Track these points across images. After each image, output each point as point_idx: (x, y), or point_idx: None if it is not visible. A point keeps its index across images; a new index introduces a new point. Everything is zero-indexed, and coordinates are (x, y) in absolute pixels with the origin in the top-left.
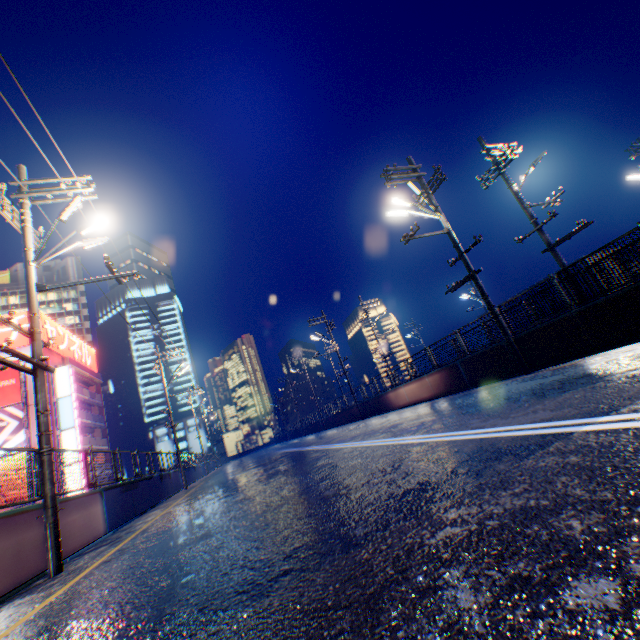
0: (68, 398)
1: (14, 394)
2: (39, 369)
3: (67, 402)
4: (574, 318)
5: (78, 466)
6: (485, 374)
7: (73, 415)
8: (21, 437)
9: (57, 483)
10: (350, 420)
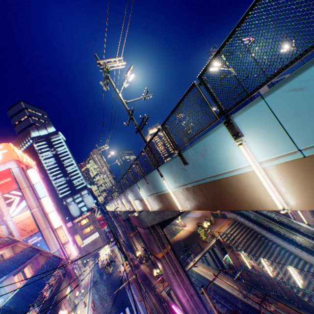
0: (39, 183)
1: (12, 185)
2: (140, 129)
3: (39, 185)
4: None
5: (54, 212)
6: None
7: (44, 191)
8: (24, 204)
9: (47, 221)
10: None
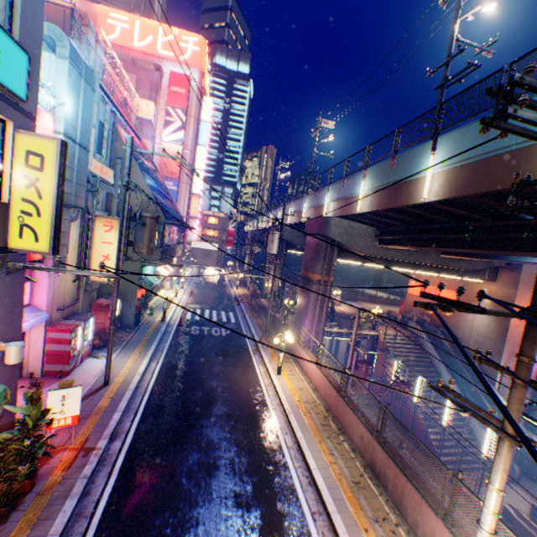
0: (207, 124)
1: (182, 102)
2: (444, 87)
3: (205, 126)
4: None
5: (202, 174)
6: None
7: (207, 138)
8: (181, 135)
9: (190, 177)
10: None
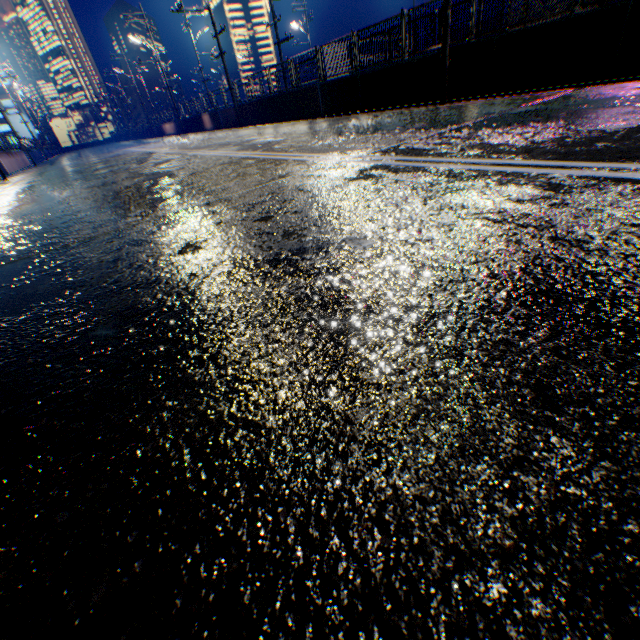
0: None
1: None
2: (3, 112)
3: None
4: (191, 121)
5: None
6: (183, 131)
7: None
8: None
9: None
10: (154, 137)
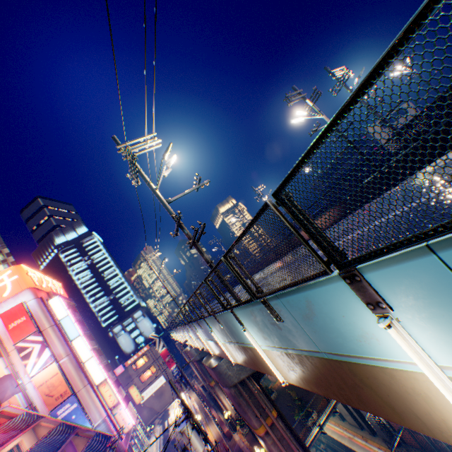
0: (67, 318)
1: (28, 327)
2: (196, 242)
3: (67, 321)
4: (416, 149)
5: (93, 359)
6: (366, 198)
7: (75, 328)
8: (47, 354)
9: (84, 375)
10: (267, 265)
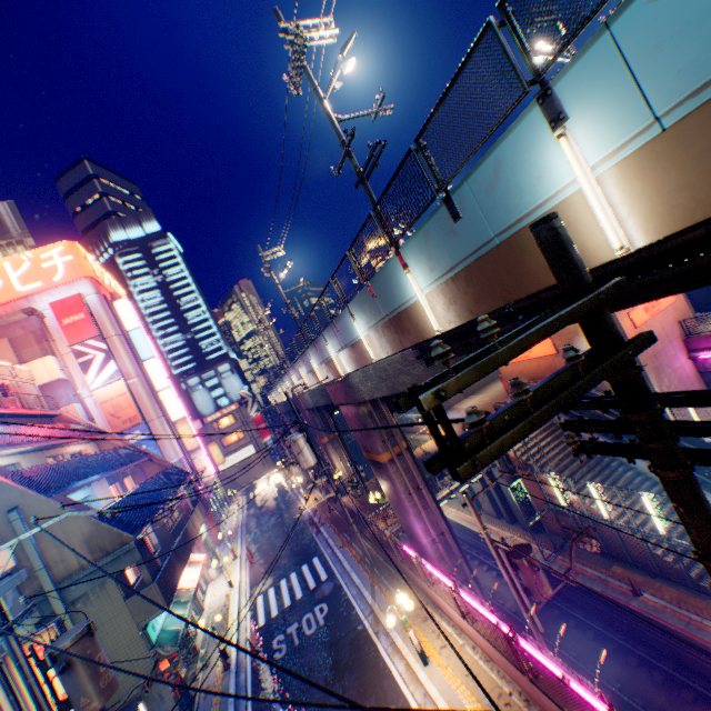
0: (138, 331)
1: (89, 328)
2: (364, 179)
3: (138, 335)
4: None
5: (171, 391)
6: None
7: (149, 346)
8: (113, 367)
9: (159, 406)
10: None
